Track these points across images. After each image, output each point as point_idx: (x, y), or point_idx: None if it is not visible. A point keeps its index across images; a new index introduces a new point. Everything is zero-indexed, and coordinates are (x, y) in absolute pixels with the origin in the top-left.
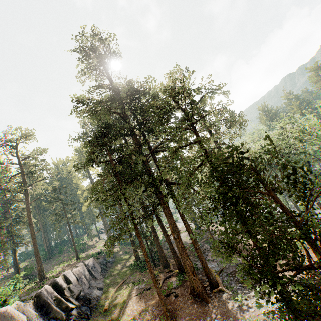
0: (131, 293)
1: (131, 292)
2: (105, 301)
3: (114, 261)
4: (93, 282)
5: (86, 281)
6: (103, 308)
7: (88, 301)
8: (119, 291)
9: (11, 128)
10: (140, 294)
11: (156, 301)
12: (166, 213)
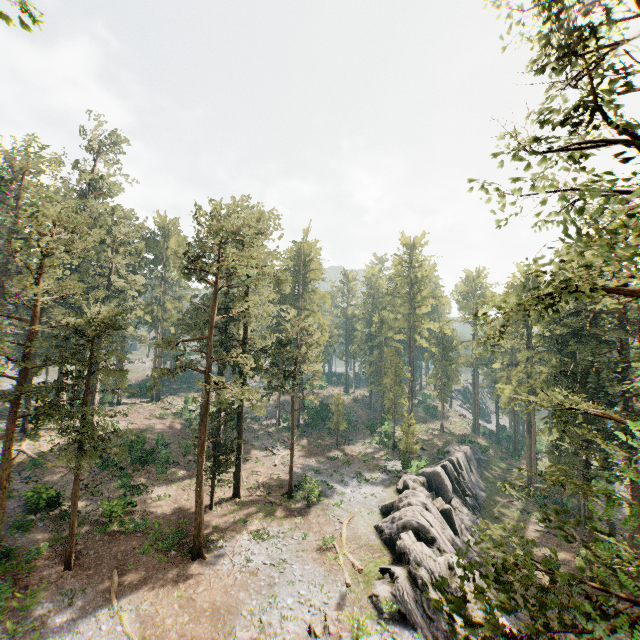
0: (526, 522)
1: (526, 521)
2: (491, 507)
3: (487, 462)
4: (472, 477)
5: (469, 473)
6: (492, 513)
7: (475, 495)
8: (506, 507)
9: (413, 249)
10: (542, 532)
11: (568, 554)
12: (633, 493)
